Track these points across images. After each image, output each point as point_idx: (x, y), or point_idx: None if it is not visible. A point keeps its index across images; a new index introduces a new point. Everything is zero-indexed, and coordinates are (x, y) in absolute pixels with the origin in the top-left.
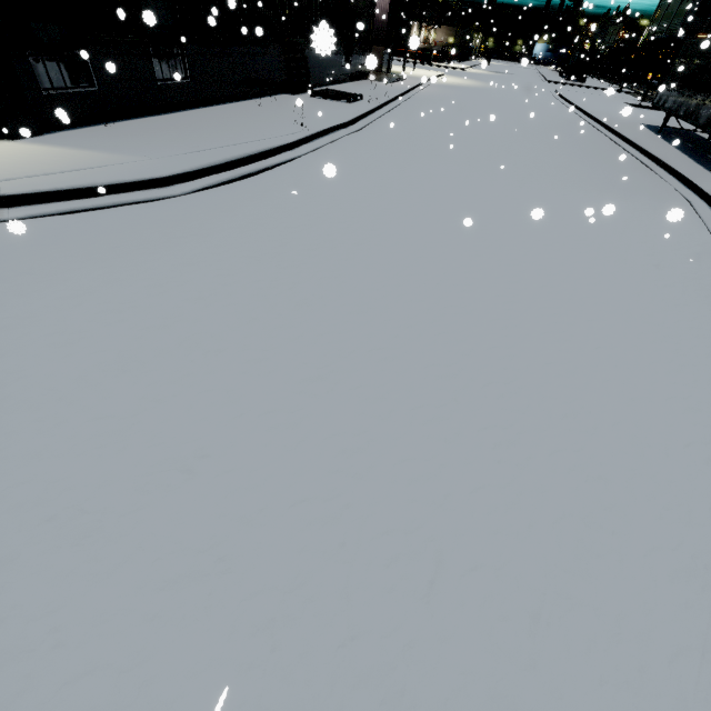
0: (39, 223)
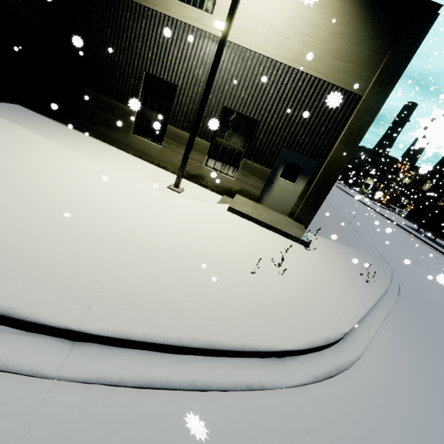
0: (404, 304)
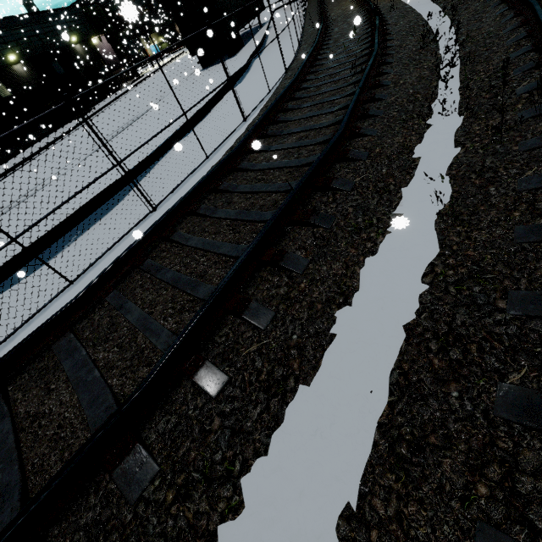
0: None
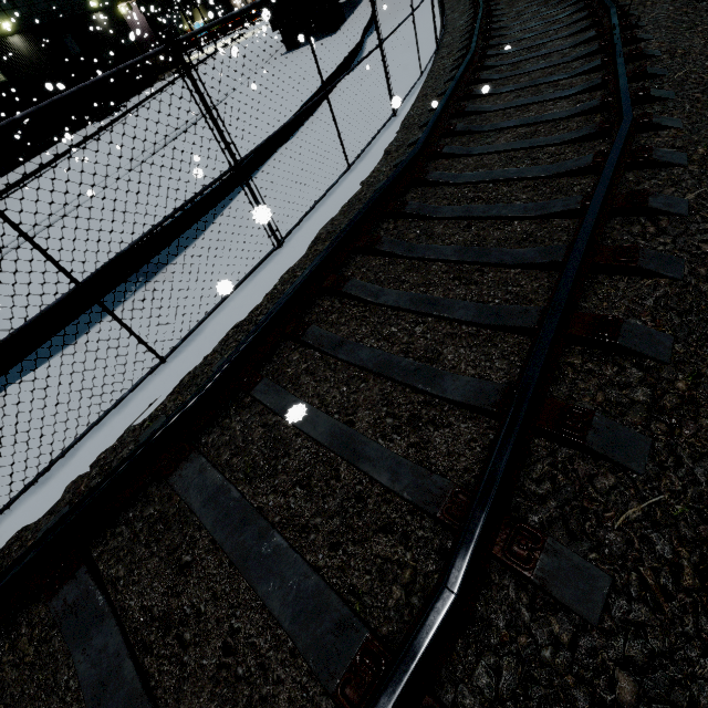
0: None
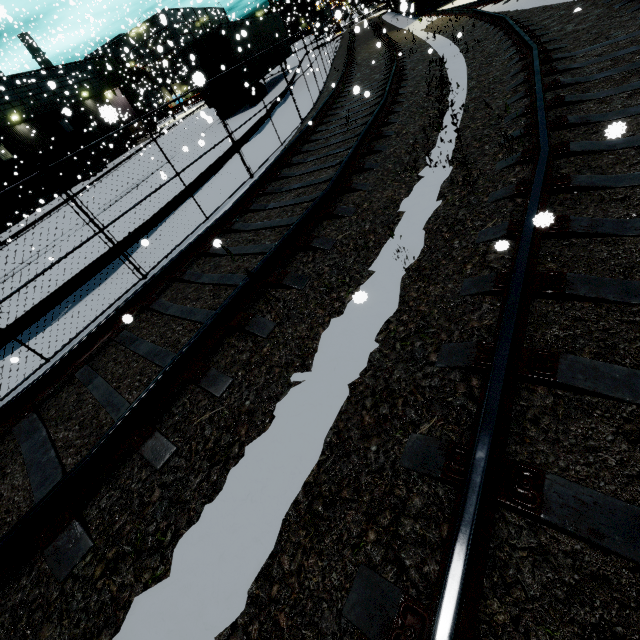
0: None
